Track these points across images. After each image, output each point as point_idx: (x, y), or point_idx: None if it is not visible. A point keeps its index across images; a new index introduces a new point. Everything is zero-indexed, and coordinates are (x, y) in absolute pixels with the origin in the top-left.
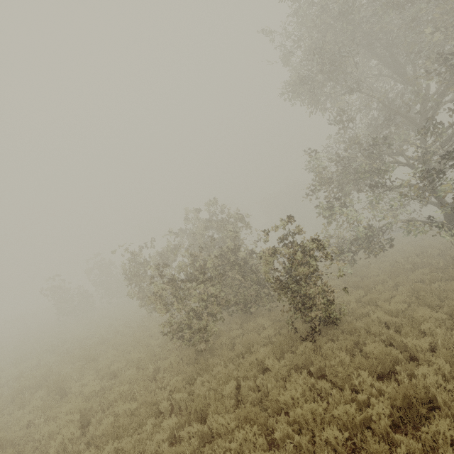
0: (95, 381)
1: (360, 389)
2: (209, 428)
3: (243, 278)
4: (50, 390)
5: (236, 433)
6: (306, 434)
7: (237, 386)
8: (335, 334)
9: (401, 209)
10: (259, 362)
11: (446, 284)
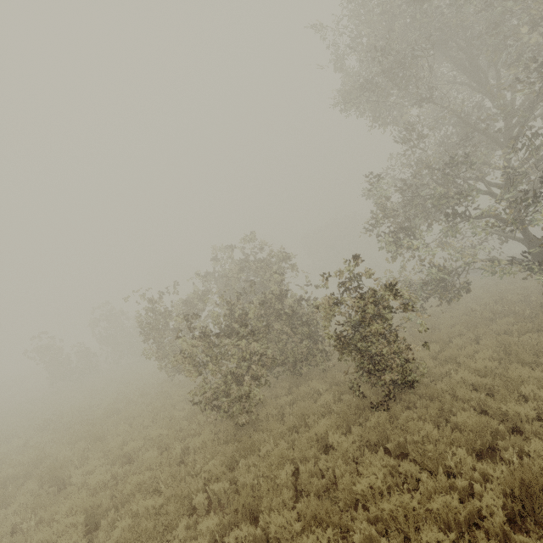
0: (103, 468)
1: (456, 472)
2: (262, 530)
3: (293, 331)
4: (42, 481)
5: (304, 540)
6: (395, 536)
7: (292, 470)
8: (411, 400)
9: (478, 246)
10: (319, 438)
11: (538, 335)
